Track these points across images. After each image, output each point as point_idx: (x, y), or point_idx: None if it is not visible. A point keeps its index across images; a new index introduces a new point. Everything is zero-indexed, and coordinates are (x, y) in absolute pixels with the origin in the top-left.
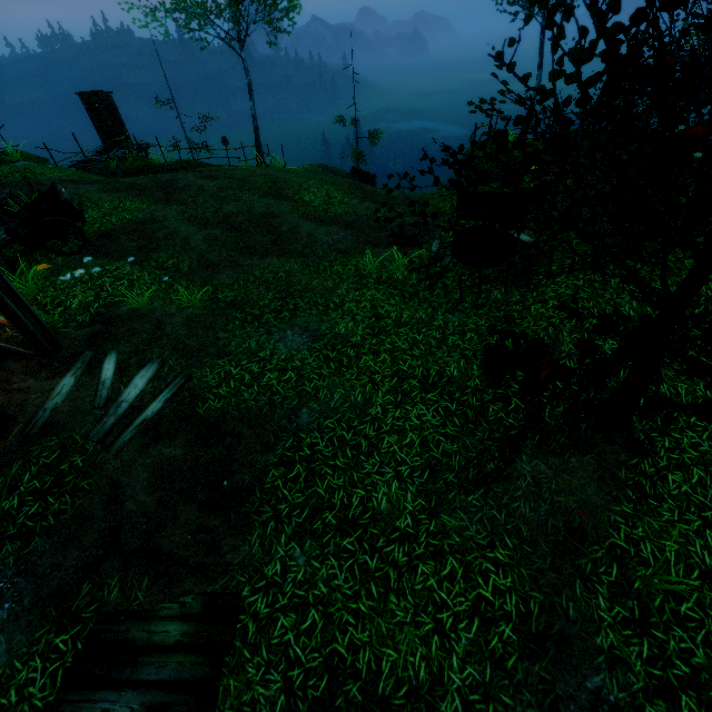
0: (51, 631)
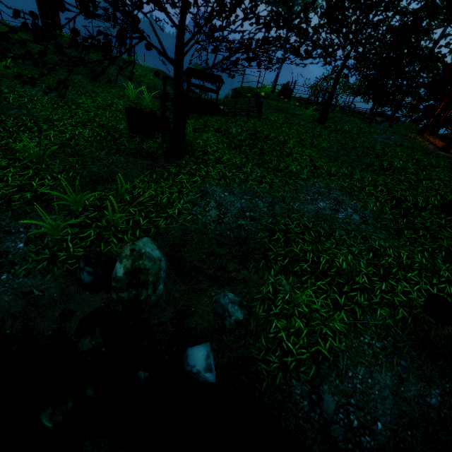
0: None
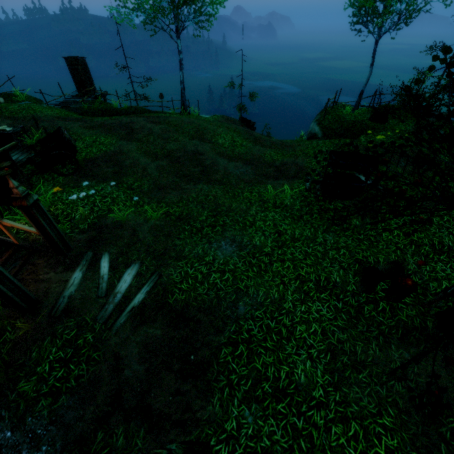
0: None
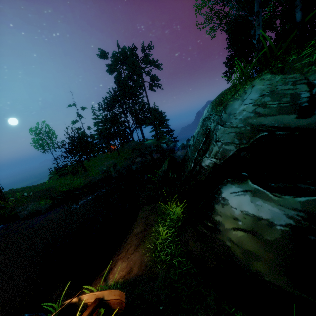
0: (40, 201)
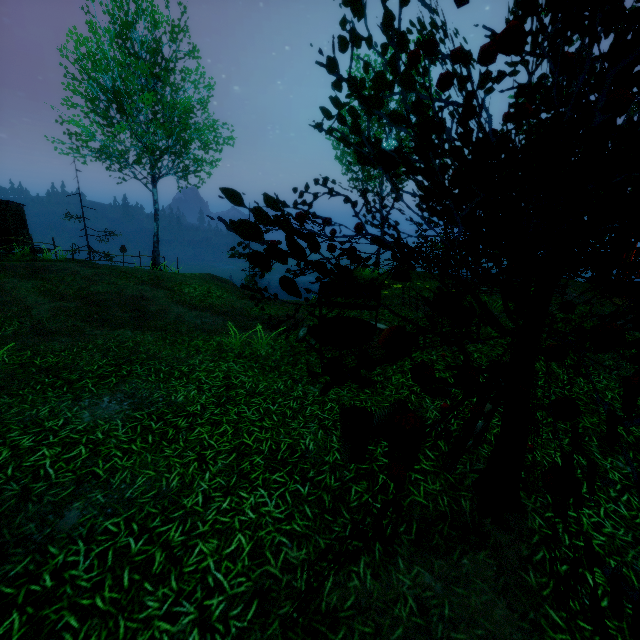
0: None
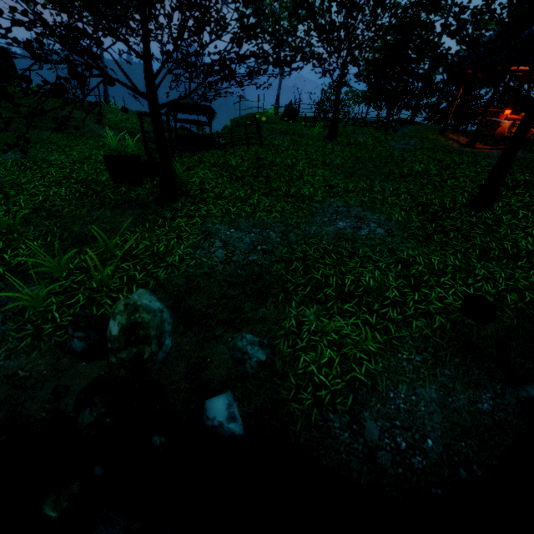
0: None
